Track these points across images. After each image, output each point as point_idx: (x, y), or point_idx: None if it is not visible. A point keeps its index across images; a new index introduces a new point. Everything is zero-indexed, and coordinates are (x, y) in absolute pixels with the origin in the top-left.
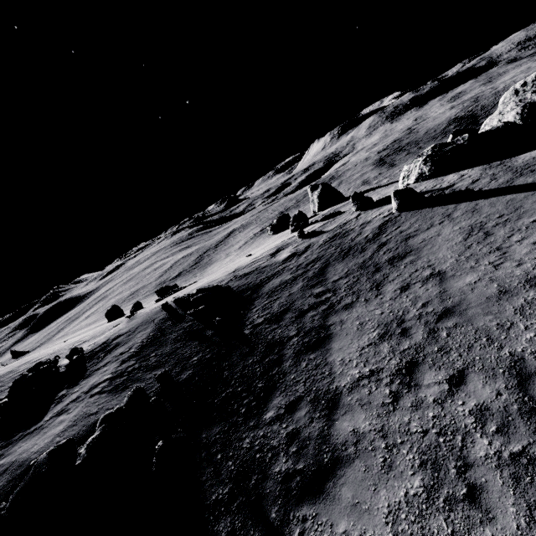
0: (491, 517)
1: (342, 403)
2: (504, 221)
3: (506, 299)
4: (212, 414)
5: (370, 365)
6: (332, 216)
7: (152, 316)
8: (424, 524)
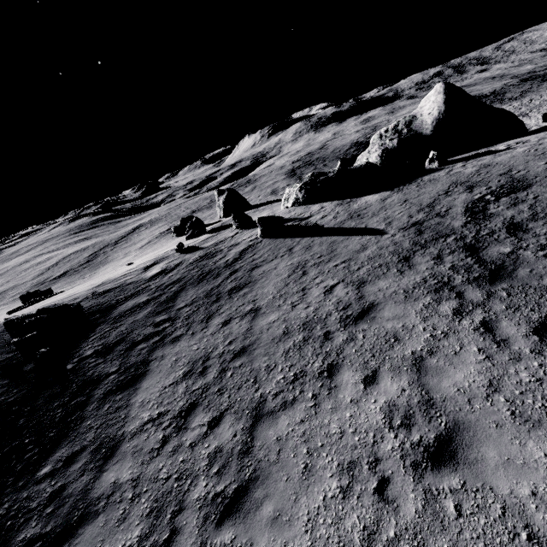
0: None
1: (119, 451)
2: (320, 262)
3: (284, 340)
4: None
5: (162, 407)
6: (220, 229)
7: None
8: None
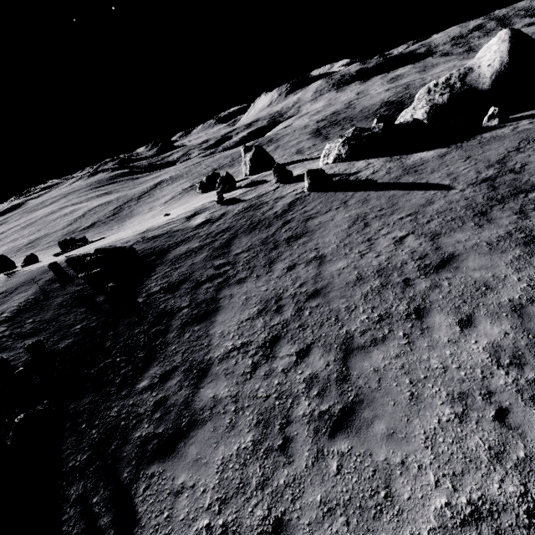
0: (291, 461)
1: (211, 372)
2: (381, 215)
3: (359, 285)
4: (85, 384)
5: (243, 338)
6: (256, 184)
7: (38, 276)
8: (244, 471)
